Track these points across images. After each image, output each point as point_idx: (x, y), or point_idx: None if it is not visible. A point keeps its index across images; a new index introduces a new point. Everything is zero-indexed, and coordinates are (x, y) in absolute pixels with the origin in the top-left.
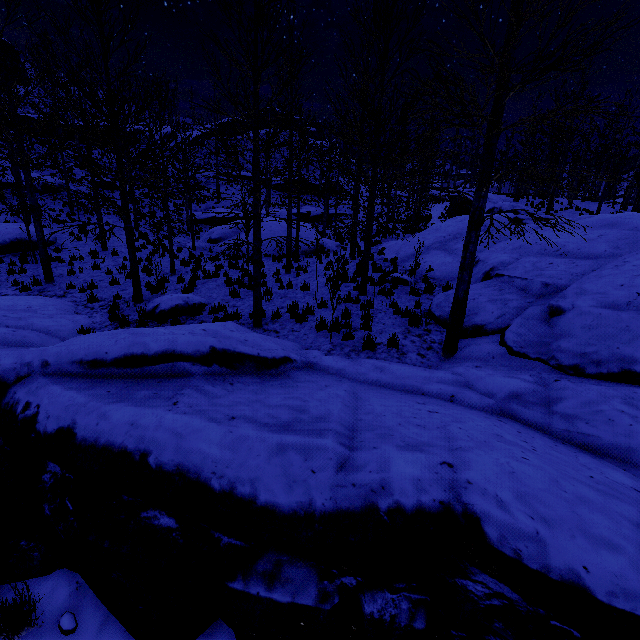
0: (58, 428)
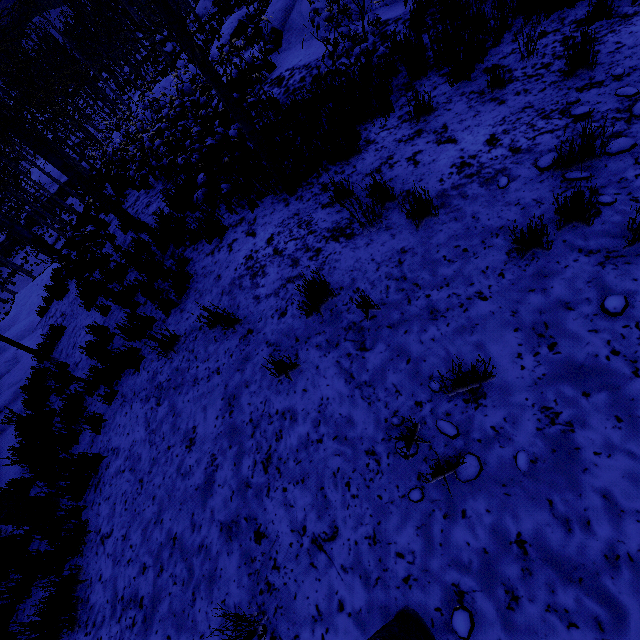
0: None
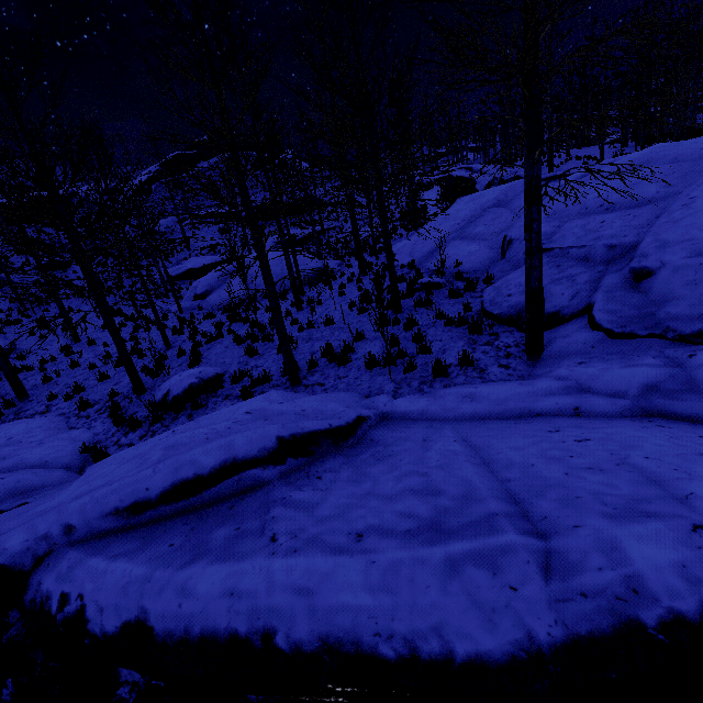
0: (122, 624)
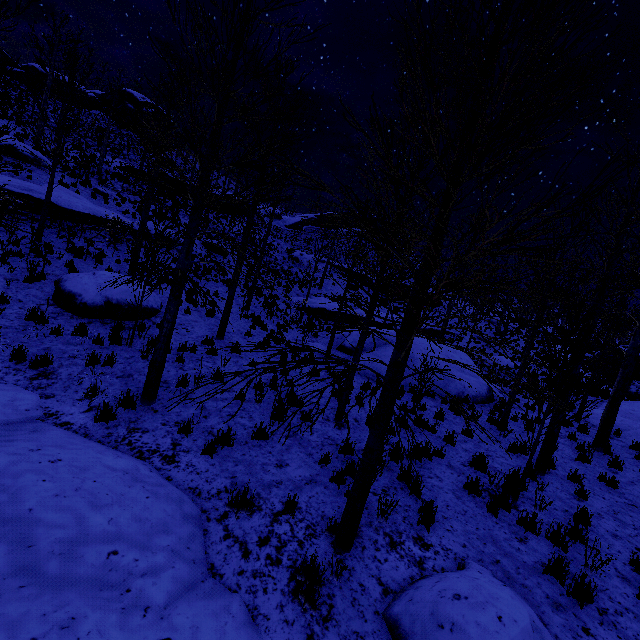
0: None
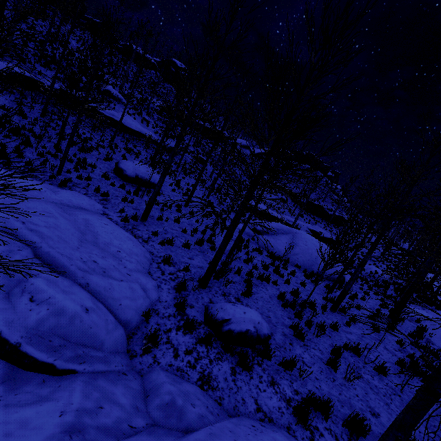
0: None
